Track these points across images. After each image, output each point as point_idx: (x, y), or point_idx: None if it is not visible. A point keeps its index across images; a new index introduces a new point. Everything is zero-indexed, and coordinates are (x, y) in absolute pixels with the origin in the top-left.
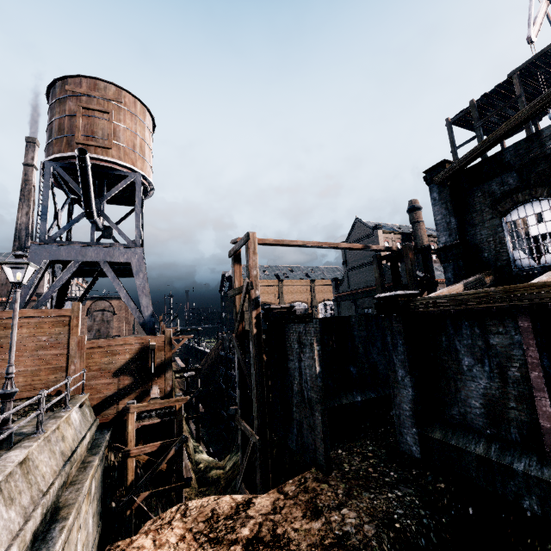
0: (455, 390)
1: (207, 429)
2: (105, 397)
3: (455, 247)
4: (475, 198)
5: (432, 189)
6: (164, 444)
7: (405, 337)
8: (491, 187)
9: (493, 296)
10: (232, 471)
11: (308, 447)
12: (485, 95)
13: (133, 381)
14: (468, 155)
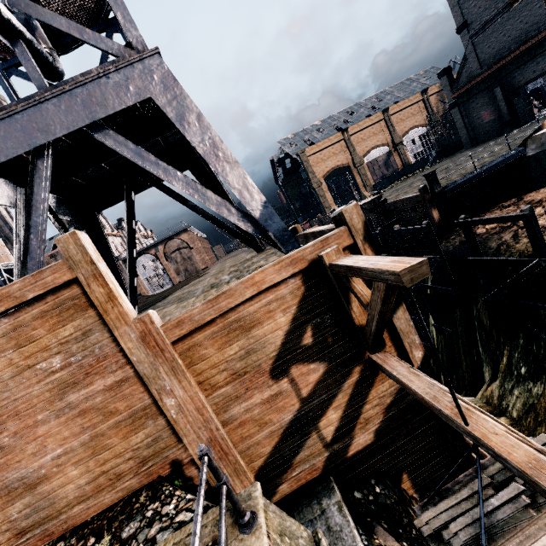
0: None
1: None
2: (281, 428)
3: None
4: None
5: None
6: None
7: None
8: None
9: None
10: (535, 421)
11: None
12: None
13: (323, 371)
14: None
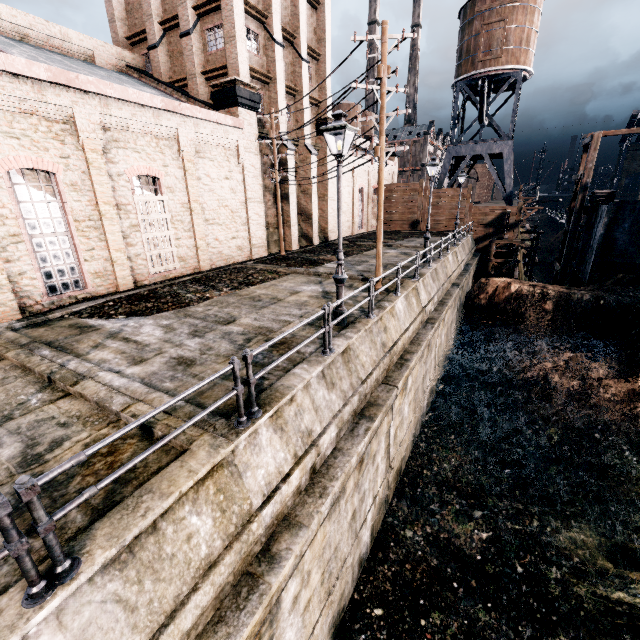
0: None
1: None
2: (479, 237)
3: None
4: None
5: None
6: (506, 261)
7: None
8: None
9: None
10: None
11: (585, 273)
12: None
13: (494, 231)
14: None
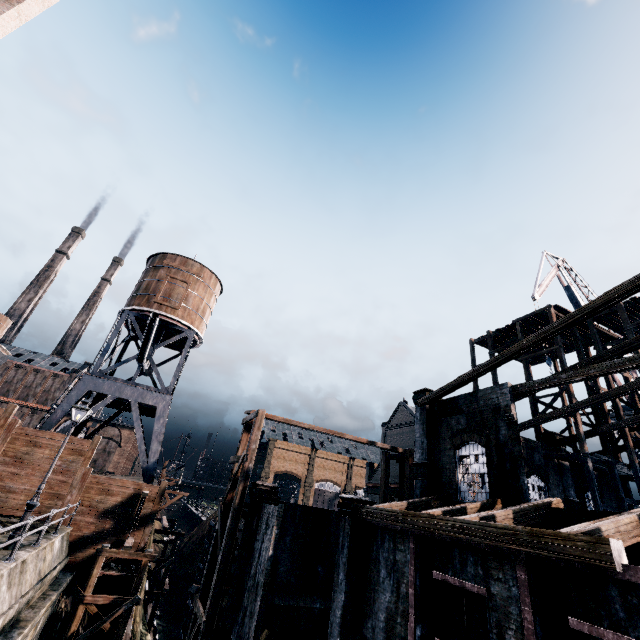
0: (373, 601)
1: (166, 625)
2: (83, 536)
3: (424, 466)
4: (442, 427)
5: (417, 409)
6: (117, 600)
7: (351, 540)
8: (451, 421)
9: (398, 516)
10: None
11: (244, 637)
12: (499, 330)
13: (113, 527)
14: (438, 391)
